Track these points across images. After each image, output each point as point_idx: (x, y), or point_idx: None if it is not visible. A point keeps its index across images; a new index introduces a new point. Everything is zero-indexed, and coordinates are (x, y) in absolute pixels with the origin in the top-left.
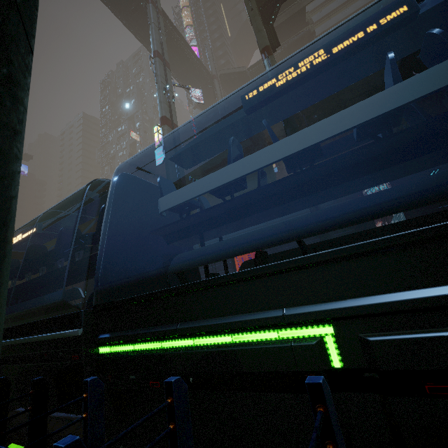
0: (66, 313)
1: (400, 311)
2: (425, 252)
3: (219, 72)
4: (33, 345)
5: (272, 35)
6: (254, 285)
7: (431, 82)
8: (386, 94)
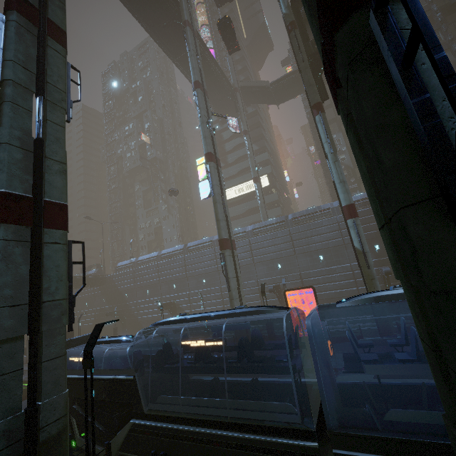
0: (297, 428)
1: None
2: None
3: (240, 83)
4: (262, 442)
5: (321, 87)
6: None
7: None
8: None
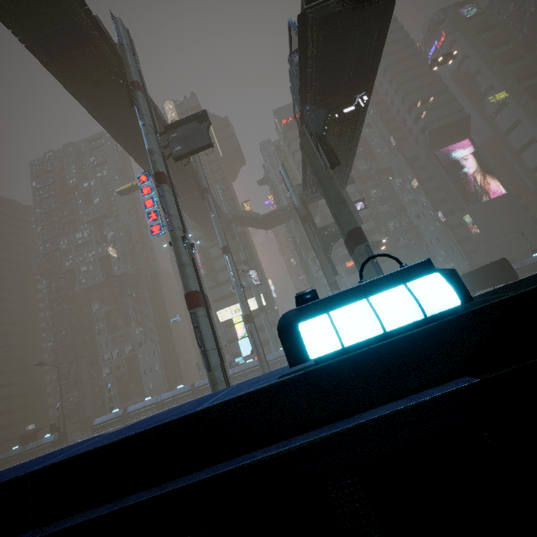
0: None
1: None
2: None
3: (231, 211)
4: None
5: (332, 265)
6: None
7: None
8: None
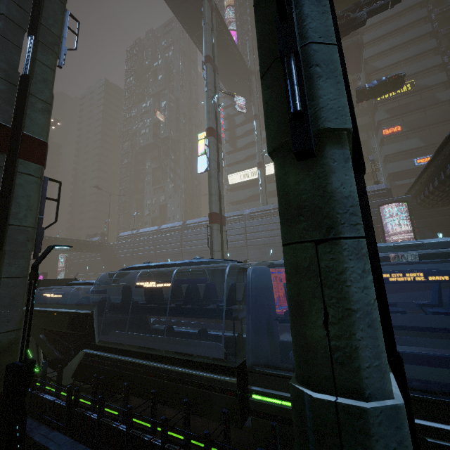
0: (221, 364)
1: (444, 433)
2: None
3: (257, 67)
4: (189, 375)
5: None
6: None
7: None
8: None
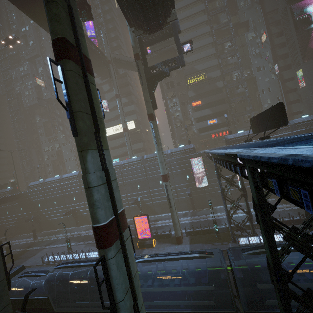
0: None
1: None
2: (178, 312)
3: (112, 54)
4: None
5: (153, 101)
6: (159, 312)
7: (183, 289)
8: (178, 288)
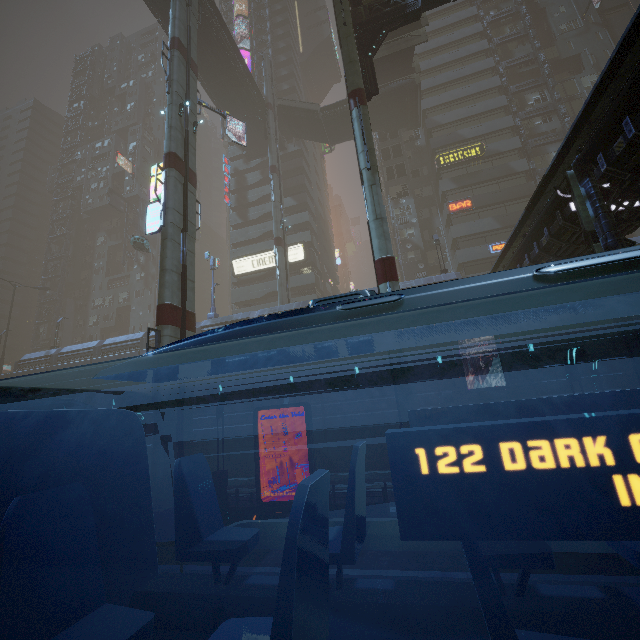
0: None
1: None
2: None
3: (278, 101)
4: None
5: (369, 74)
6: None
7: None
8: None
